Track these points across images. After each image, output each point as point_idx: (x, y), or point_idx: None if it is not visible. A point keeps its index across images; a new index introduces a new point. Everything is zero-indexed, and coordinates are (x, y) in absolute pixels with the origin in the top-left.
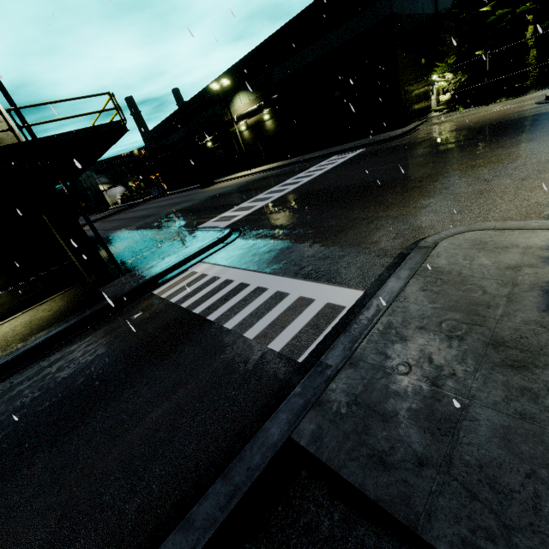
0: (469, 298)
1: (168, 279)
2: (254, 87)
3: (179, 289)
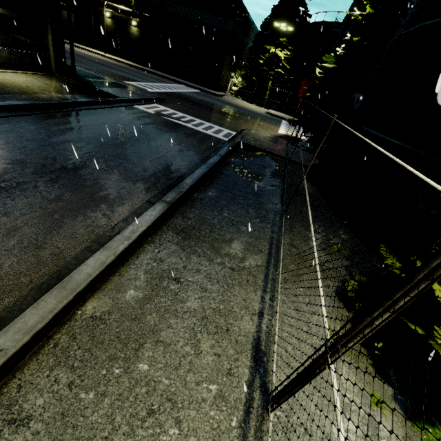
0: (259, 137)
1: (146, 103)
2: None
3: (160, 110)
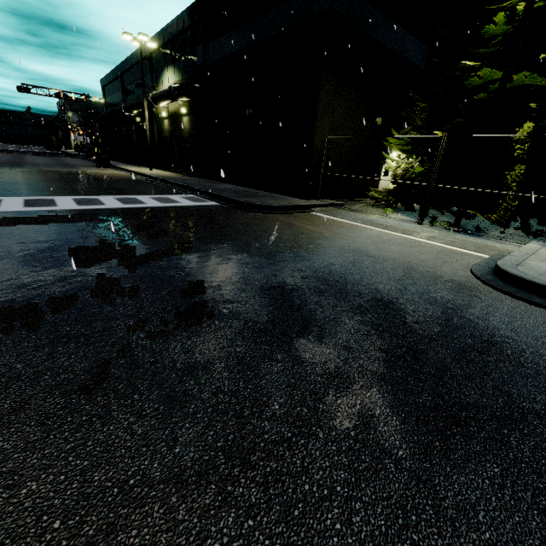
0: None
1: None
2: (181, 65)
3: None
